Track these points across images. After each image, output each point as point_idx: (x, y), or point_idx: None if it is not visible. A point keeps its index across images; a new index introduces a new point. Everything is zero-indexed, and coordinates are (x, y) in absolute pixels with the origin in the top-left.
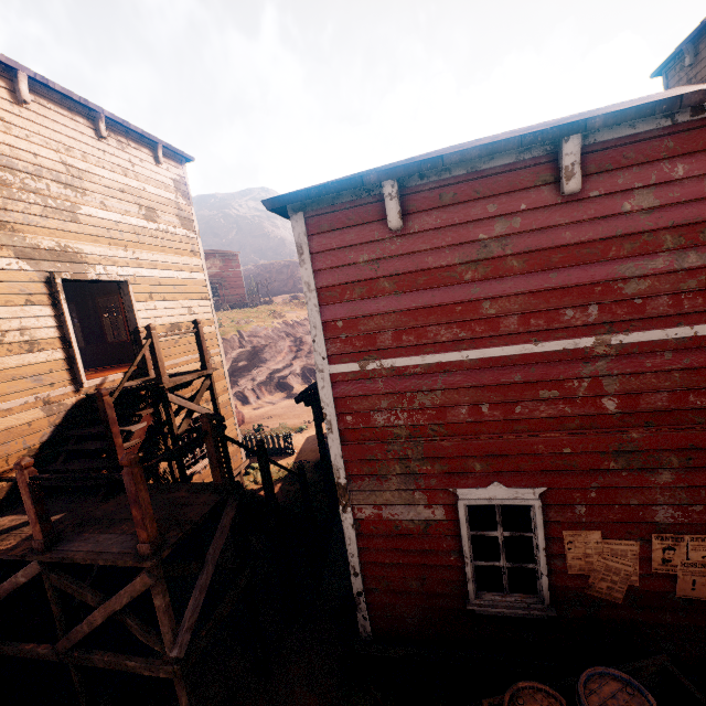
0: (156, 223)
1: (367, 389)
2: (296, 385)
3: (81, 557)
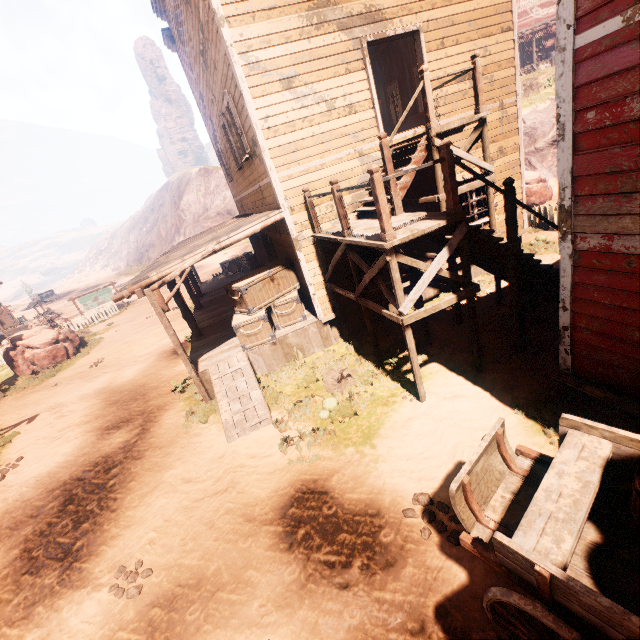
0: None
1: (629, 60)
2: None
3: (357, 241)
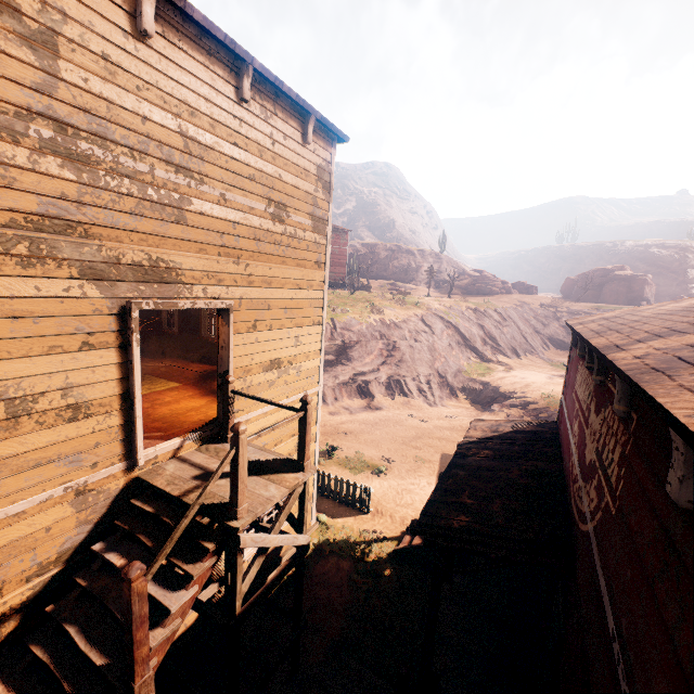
0: (283, 224)
1: None
2: (378, 395)
3: None
